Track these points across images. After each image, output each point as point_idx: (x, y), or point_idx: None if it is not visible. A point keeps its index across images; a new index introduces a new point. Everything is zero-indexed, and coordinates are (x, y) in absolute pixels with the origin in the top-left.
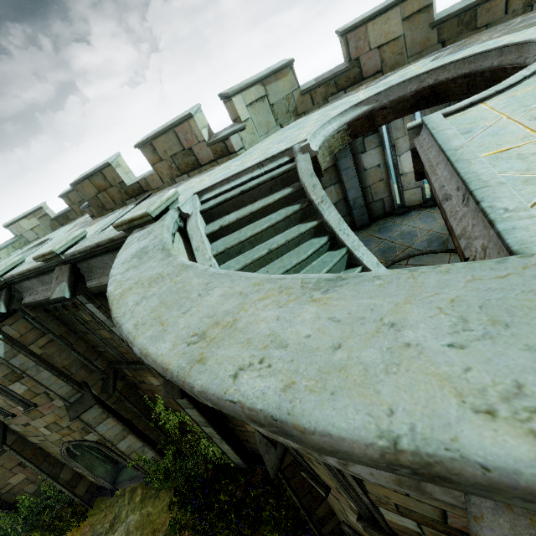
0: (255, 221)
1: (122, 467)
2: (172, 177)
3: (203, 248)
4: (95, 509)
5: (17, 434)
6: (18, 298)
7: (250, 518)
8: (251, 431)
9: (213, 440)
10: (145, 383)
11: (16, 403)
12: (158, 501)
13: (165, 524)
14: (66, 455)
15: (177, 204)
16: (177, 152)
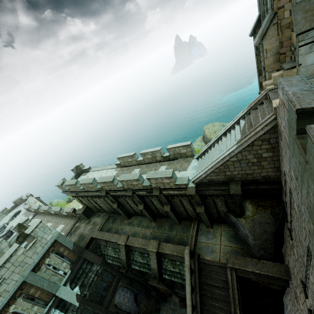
0: (1, 231)
1: None
2: None
3: None
4: None
5: None
6: None
7: None
8: None
9: None
10: None
11: None
12: None
13: None
14: None
15: None
16: None
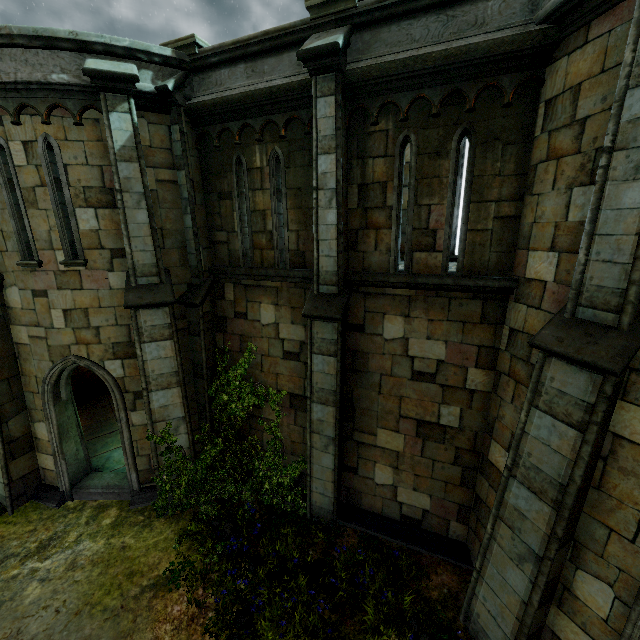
0: None
1: (93, 471)
2: None
3: None
4: (18, 516)
5: (4, 310)
6: (186, 93)
7: (341, 593)
8: (381, 446)
9: (311, 440)
10: (245, 317)
11: (63, 242)
12: (149, 532)
13: (157, 568)
14: (51, 383)
15: None
16: None
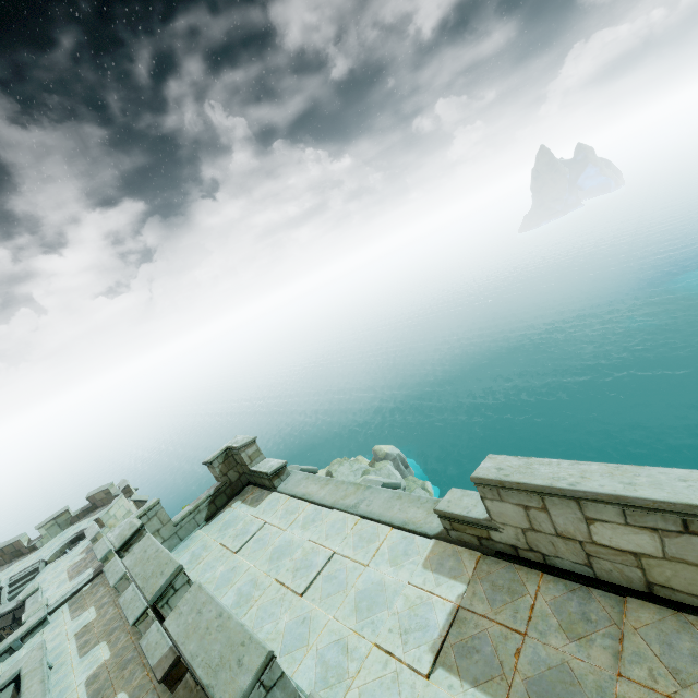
0: (25, 584)
1: None
2: (11, 560)
3: (5, 597)
4: None
5: None
6: None
7: None
8: None
9: None
10: None
11: None
12: None
13: None
14: None
15: (0, 584)
16: (14, 551)
